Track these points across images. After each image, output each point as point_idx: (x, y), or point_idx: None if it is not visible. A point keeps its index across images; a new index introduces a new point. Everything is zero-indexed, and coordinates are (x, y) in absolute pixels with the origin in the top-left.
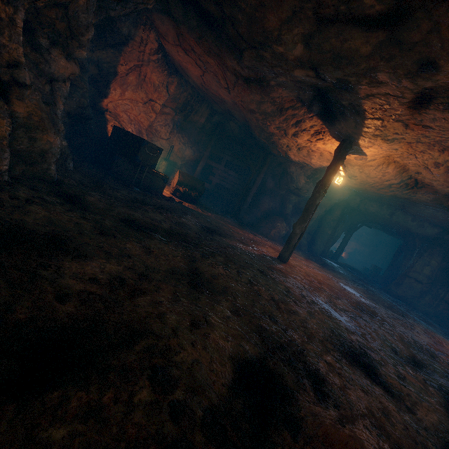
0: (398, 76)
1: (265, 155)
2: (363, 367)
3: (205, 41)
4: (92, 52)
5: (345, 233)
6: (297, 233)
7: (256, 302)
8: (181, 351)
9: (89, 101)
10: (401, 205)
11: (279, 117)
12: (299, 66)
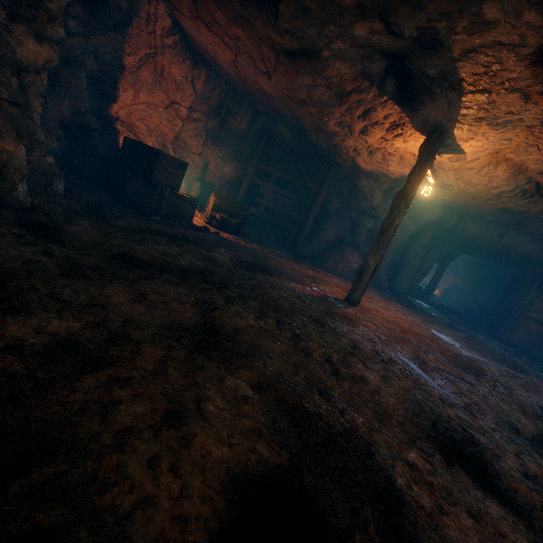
0: (517, 3)
1: (327, 166)
2: (469, 465)
3: (227, 0)
4: (87, 38)
5: (438, 264)
6: (370, 266)
7: (300, 366)
8: (117, 483)
9: (92, 107)
10: (515, 222)
11: (339, 107)
12: (360, 17)
